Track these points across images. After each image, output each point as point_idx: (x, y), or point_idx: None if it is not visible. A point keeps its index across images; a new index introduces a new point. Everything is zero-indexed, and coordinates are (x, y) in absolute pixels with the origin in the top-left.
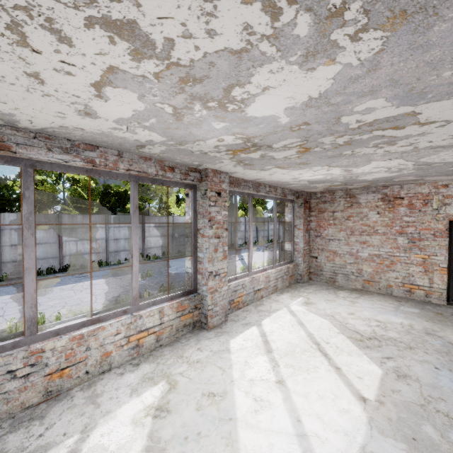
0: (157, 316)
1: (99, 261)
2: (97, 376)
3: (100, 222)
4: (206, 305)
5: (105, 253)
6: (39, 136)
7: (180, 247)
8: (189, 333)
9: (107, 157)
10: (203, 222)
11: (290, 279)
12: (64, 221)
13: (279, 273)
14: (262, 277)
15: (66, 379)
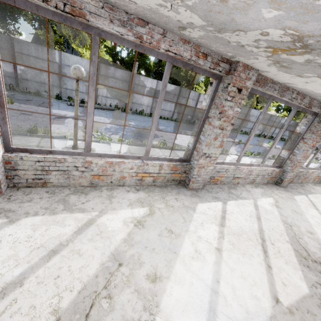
0: None
1: None
2: (306, 183)
3: None
4: None
5: None
6: None
7: (242, 128)
8: None
9: None
10: None
11: None
12: (200, 97)
13: None
14: None
15: (304, 180)
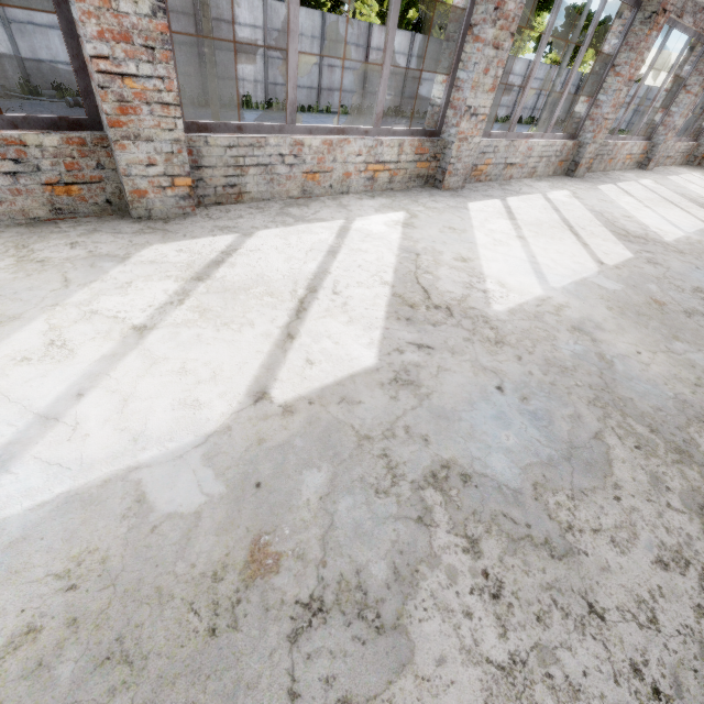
0: (637, 148)
1: (392, 109)
2: (611, 171)
3: (404, 45)
4: (655, 151)
5: (399, 97)
6: (693, 6)
7: None
8: (634, 169)
9: (701, 18)
10: (696, 80)
11: (685, 158)
12: (373, 37)
13: (686, 148)
14: (678, 146)
15: (608, 165)
